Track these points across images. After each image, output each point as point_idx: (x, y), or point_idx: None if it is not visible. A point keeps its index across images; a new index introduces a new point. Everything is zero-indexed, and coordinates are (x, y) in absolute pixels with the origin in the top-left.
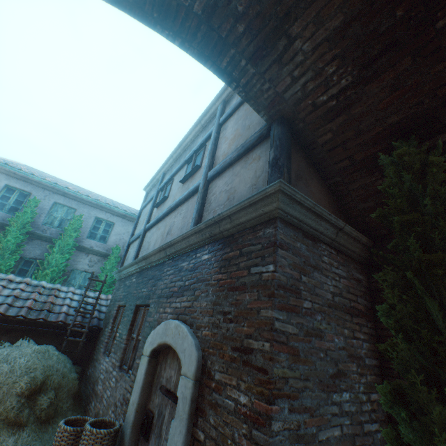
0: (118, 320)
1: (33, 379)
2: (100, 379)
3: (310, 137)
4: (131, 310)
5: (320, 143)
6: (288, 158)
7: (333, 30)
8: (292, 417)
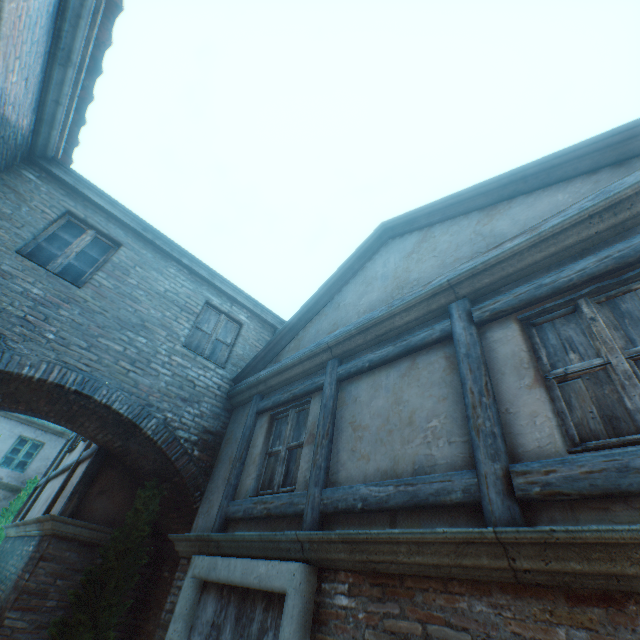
0: None
1: None
2: None
3: (122, 459)
4: None
5: (128, 464)
6: (89, 483)
7: (100, 425)
8: None
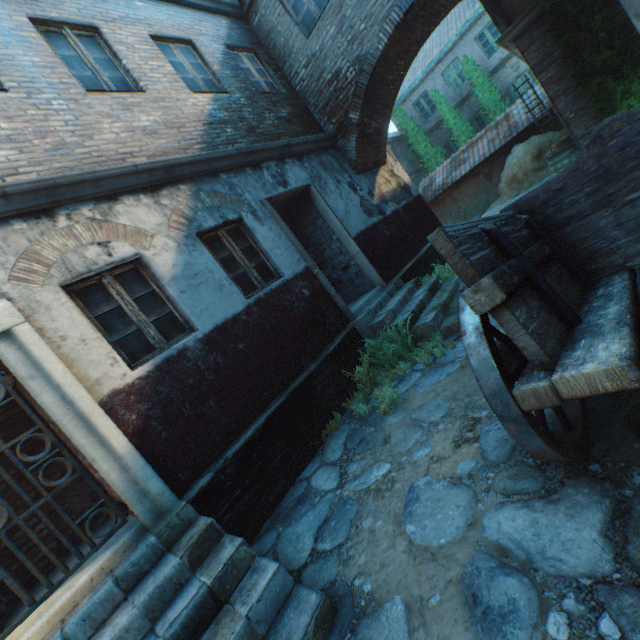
0: None
1: (532, 155)
2: None
3: None
4: None
5: None
6: (494, 9)
7: None
8: (567, 98)
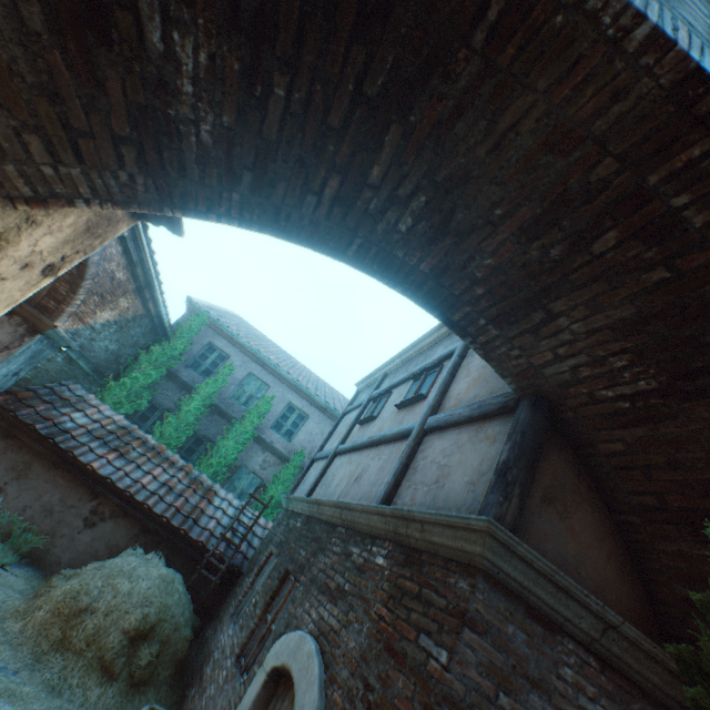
0: (262, 576)
1: (145, 616)
2: (213, 657)
3: (585, 435)
4: (279, 572)
5: (602, 451)
6: (530, 468)
7: (619, 319)
8: None
